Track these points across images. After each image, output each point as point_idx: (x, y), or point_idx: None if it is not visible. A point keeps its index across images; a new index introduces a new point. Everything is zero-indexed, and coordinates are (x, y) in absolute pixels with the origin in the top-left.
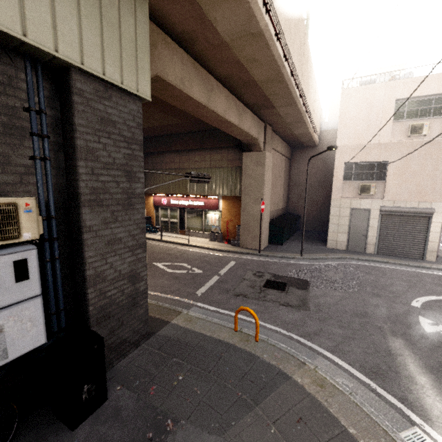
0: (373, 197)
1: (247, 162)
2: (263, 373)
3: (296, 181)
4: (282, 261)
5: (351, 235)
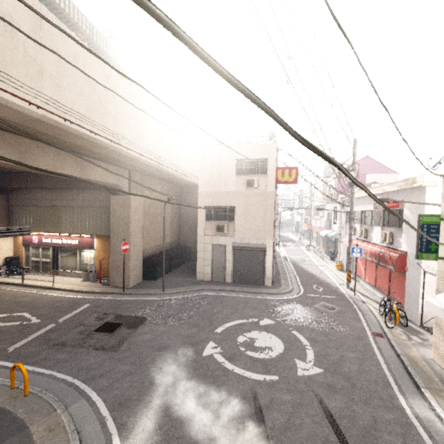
0: (228, 235)
1: (114, 204)
2: (1, 430)
3: (186, 216)
4: (141, 298)
5: (214, 268)
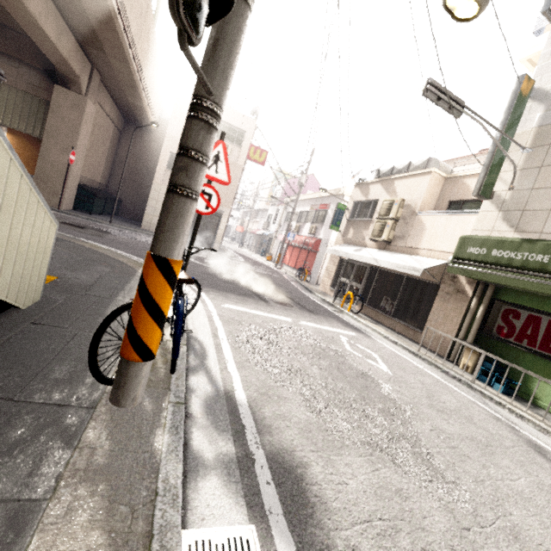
0: None
1: (60, 99)
2: None
3: (124, 160)
4: (87, 221)
5: None
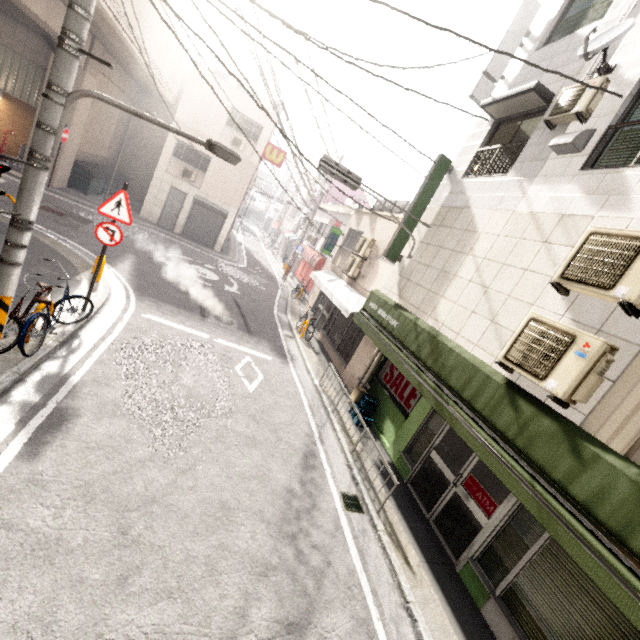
0: (193, 185)
1: None
2: None
3: (136, 135)
4: (75, 204)
5: (165, 212)
